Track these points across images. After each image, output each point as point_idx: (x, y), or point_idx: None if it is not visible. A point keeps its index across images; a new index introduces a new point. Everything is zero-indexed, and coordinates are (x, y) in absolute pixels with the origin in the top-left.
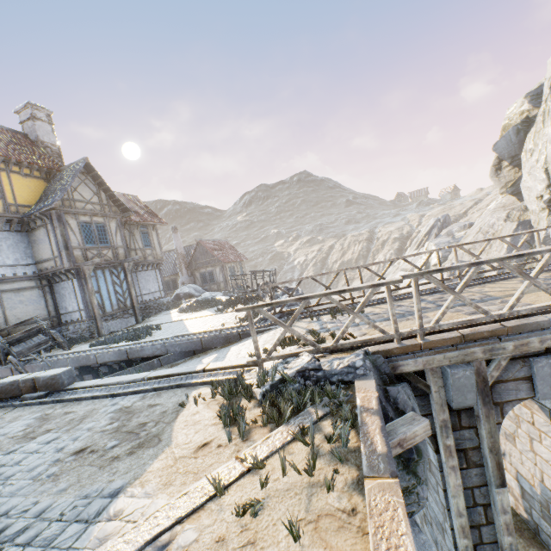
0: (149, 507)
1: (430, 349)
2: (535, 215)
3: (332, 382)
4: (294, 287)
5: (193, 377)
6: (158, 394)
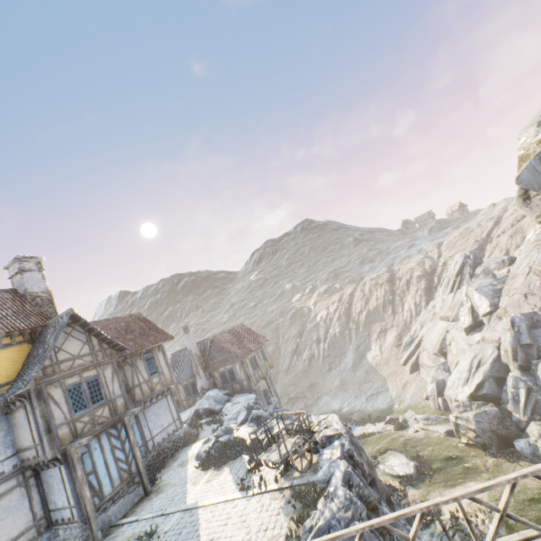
0: None
1: None
2: None
3: None
4: (335, 433)
5: None
6: None
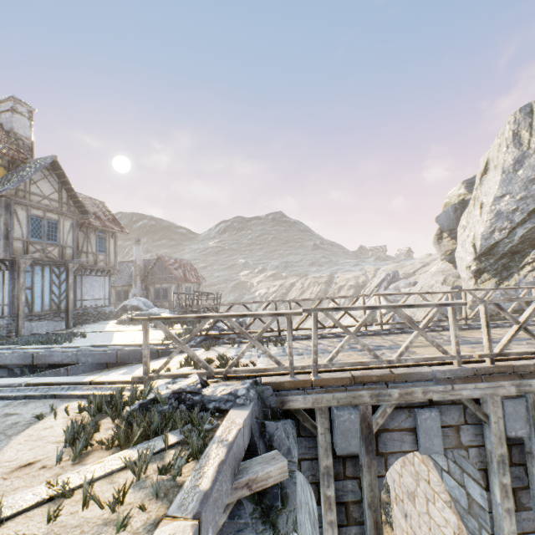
0: None
1: (321, 387)
2: (465, 283)
3: (208, 409)
4: None
5: (76, 388)
6: (26, 403)
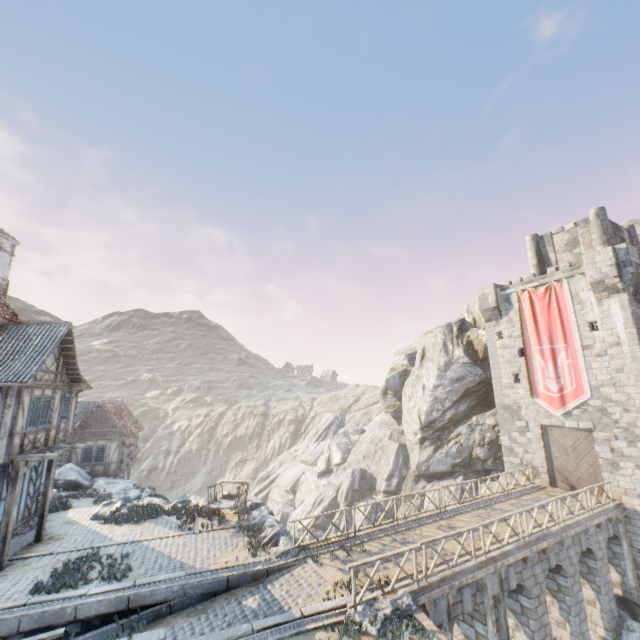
0: None
1: (429, 588)
2: (411, 443)
3: (404, 616)
4: (262, 502)
5: (299, 623)
6: None
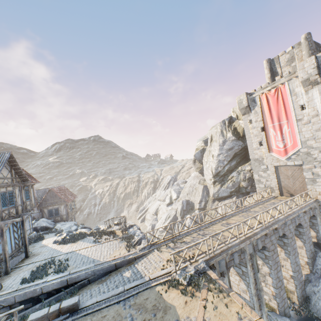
0: (192, 319)
1: (215, 256)
2: (209, 185)
3: (201, 273)
4: (134, 224)
5: (148, 283)
6: (141, 294)
